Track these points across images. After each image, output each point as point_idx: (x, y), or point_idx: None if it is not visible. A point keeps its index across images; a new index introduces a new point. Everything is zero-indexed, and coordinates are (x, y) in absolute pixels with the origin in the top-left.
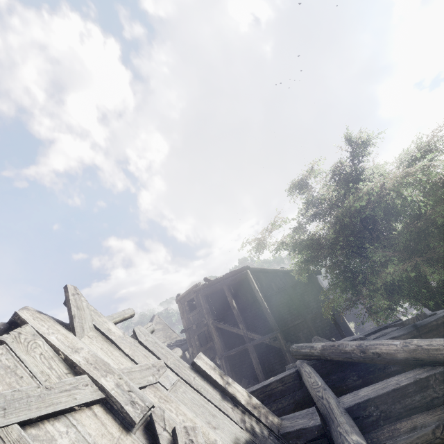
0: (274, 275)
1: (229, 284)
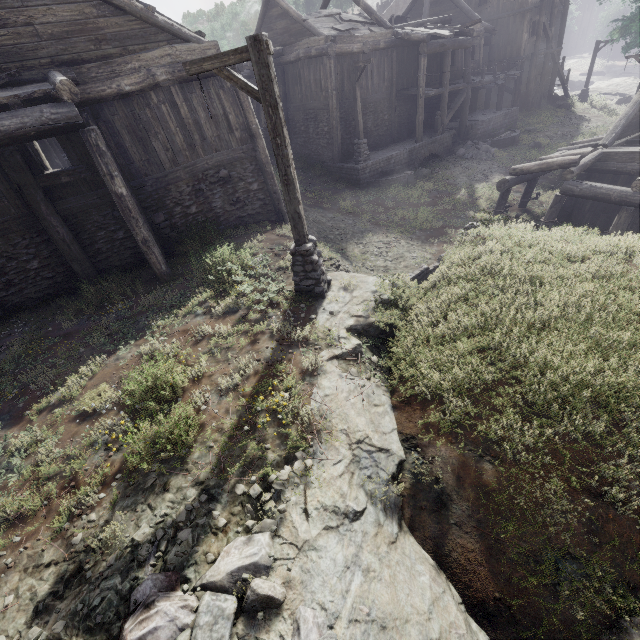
0: None
1: None
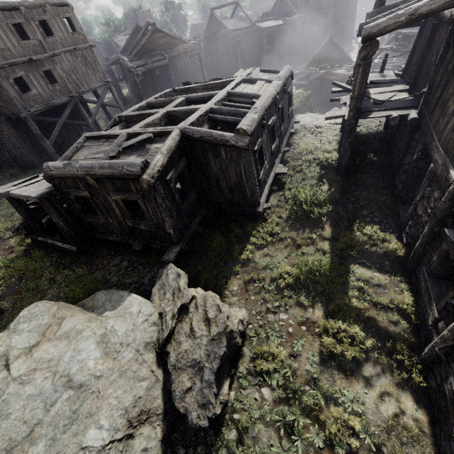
0: None
1: None
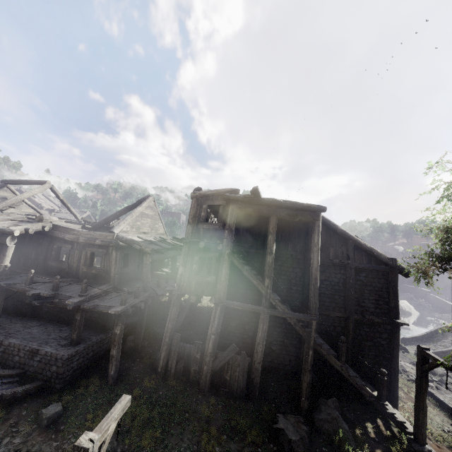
0: (341, 240)
1: (282, 217)
